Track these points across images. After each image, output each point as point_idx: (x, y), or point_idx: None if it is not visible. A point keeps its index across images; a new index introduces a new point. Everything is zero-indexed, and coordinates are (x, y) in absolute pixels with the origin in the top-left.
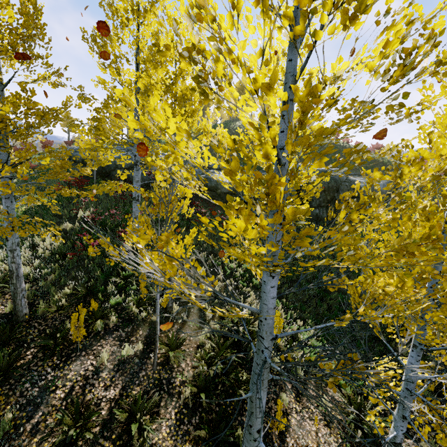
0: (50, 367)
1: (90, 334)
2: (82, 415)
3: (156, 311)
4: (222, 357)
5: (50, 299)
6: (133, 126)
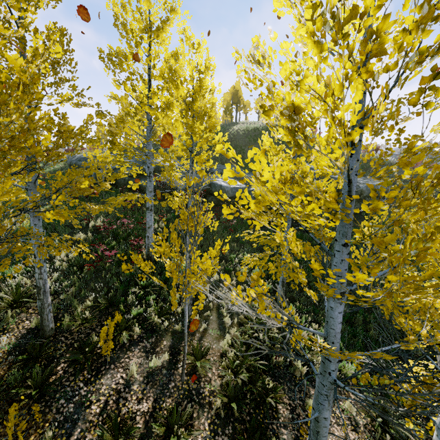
0: (82, 381)
1: (116, 347)
2: (121, 430)
3: (185, 323)
4: (247, 365)
5: (74, 312)
6: (228, 175)
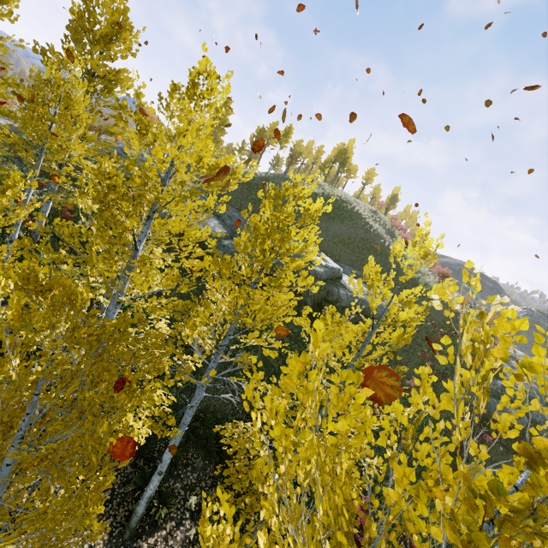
0: None
1: None
2: None
3: None
4: None
5: None
6: None
